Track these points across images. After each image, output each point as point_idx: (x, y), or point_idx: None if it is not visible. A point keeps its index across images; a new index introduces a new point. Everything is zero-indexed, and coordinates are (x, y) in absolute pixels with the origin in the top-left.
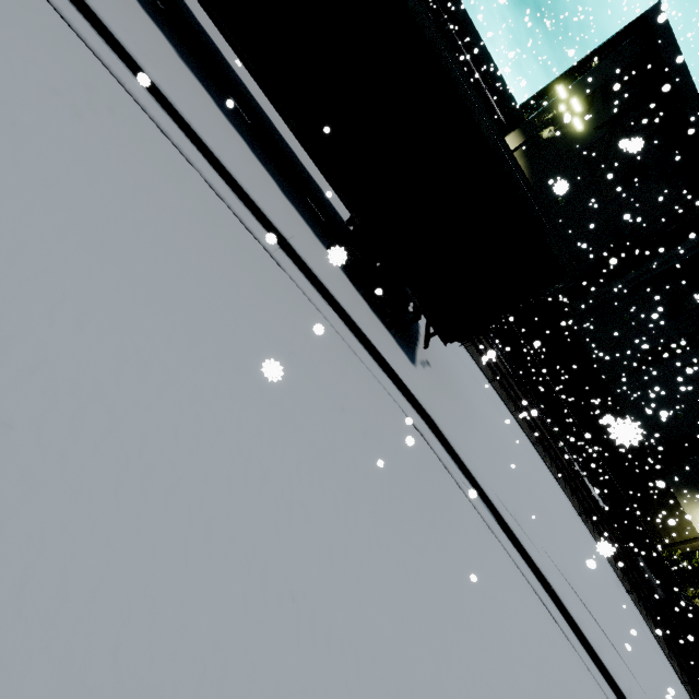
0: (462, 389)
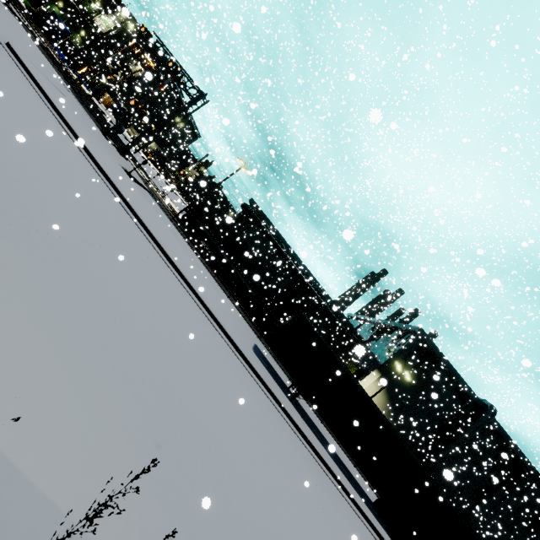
0: None
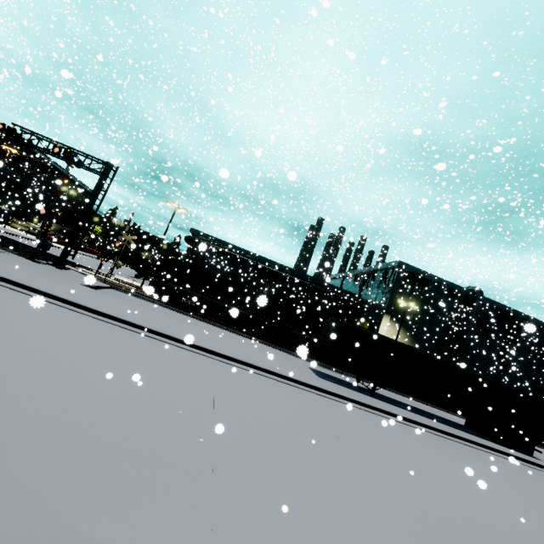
0: (538, 454)
